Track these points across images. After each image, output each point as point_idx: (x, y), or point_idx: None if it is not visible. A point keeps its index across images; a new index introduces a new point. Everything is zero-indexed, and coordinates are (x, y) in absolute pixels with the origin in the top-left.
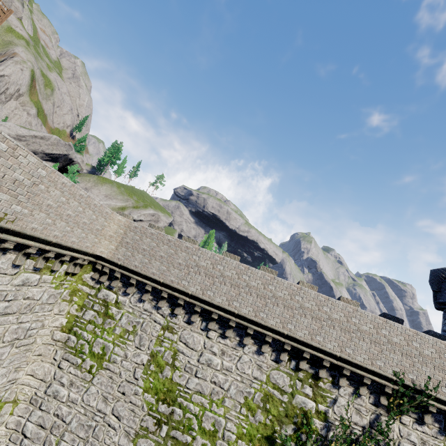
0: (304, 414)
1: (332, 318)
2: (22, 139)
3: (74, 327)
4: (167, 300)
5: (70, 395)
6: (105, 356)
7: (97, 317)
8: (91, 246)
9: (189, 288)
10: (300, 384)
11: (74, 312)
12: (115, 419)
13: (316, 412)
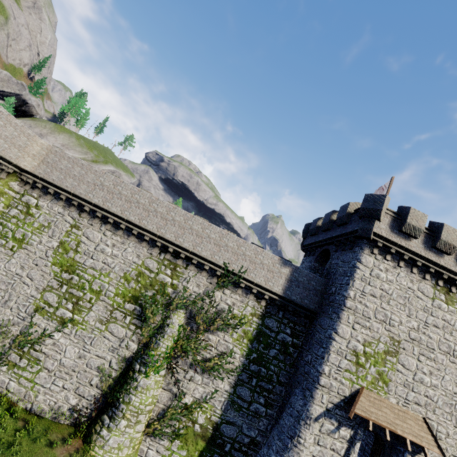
0: (163, 285)
1: (192, 228)
2: None
3: (1, 220)
4: (77, 207)
5: None
6: (25, 240)
7: (20, 214)
8: (15, 158)
9: (93, 199)
10: (164, 268)
11: (1, 209)
12: (29, 280)
13: (171, 284)
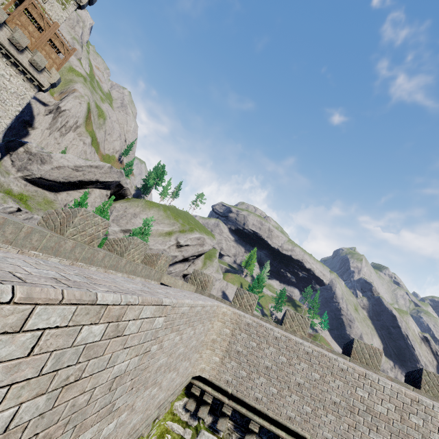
0: None
1: None
2: (79, 170)
3: None
4: None
5: None
6: None
7: None
8: (191, 368)
9: None
10: None
11: None
12: None
13: None
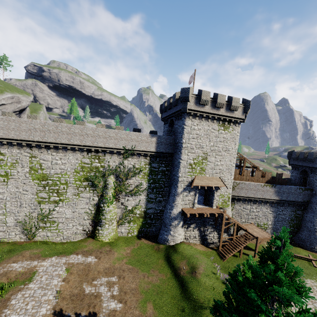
0: (97, 168)
1: (99, 135)
2: None
3: None
4: (27, 146)
5: (0, 191)
6: (8, 174)
7: None
8: None
9: (34, 138)
10: (93, 160)
11: None
12: (25, 192)
13: (101, 166)
